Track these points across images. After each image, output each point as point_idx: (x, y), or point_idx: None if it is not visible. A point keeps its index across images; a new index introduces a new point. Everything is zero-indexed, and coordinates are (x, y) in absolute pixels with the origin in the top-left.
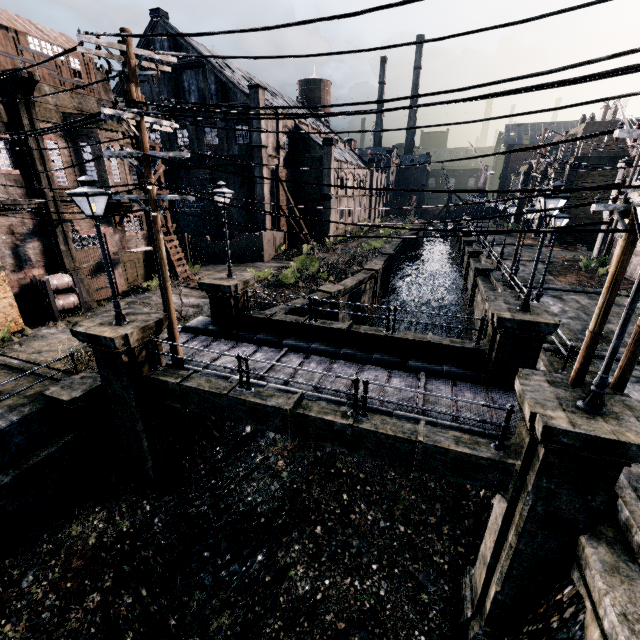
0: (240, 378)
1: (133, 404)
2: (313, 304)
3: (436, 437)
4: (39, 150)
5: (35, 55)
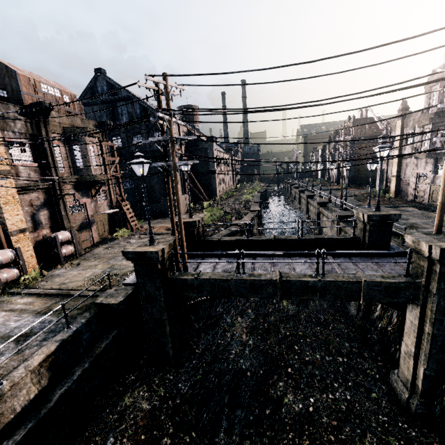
0: (238, 267)
1: (162, 299)
2: (232, 233)
3: (370, 277)
4: (50, 150)
5: (44, 94)
